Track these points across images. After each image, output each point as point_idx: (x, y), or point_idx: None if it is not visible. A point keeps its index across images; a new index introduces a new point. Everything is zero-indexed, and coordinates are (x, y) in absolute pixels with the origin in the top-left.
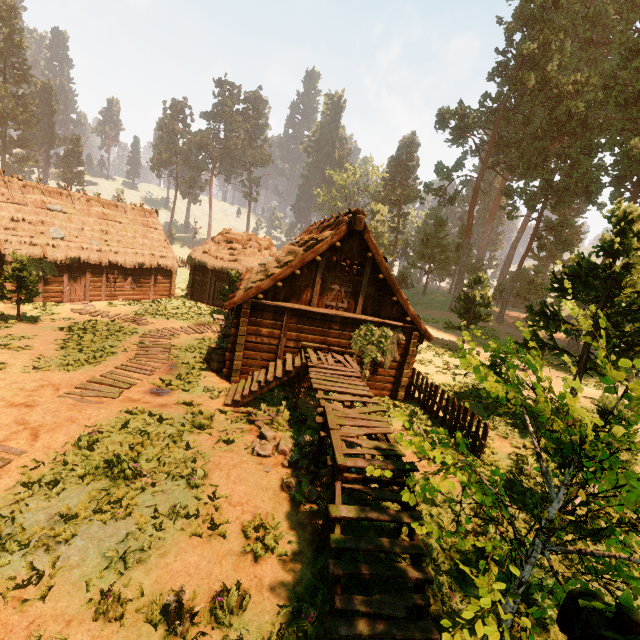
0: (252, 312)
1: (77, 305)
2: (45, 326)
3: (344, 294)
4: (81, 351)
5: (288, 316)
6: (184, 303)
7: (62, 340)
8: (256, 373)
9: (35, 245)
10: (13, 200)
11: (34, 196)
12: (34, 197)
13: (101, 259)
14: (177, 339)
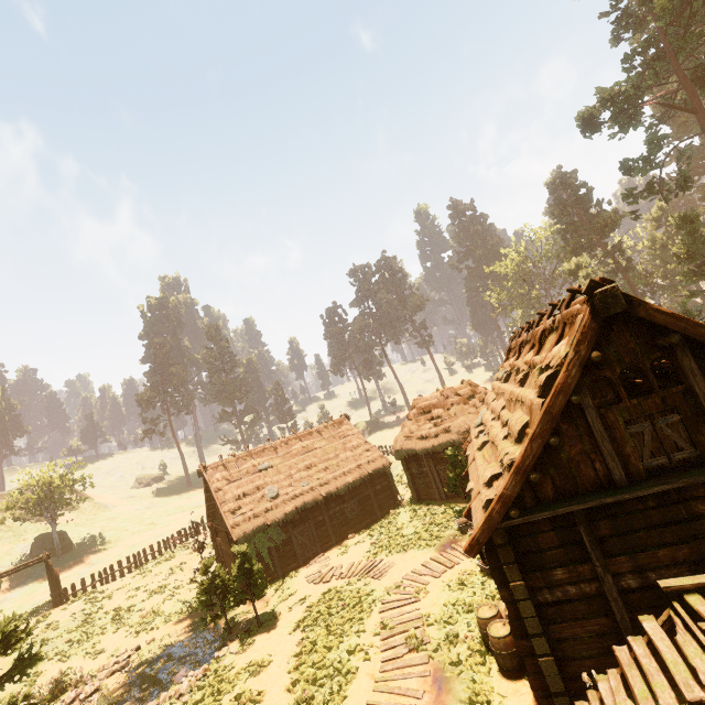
0: (515, 544)
1: (312, 566)
2: (283, 625)
3: (670, 431)
4: (315, 683)
5: (586, 526)
6: (414, 511)
7: (296, 657)
8: (601, 686)
9: (258, 516)
10: (233, 478)
11: (246, 465)
12: (247, 466)
13: (315, 499)
14: (426, 596)
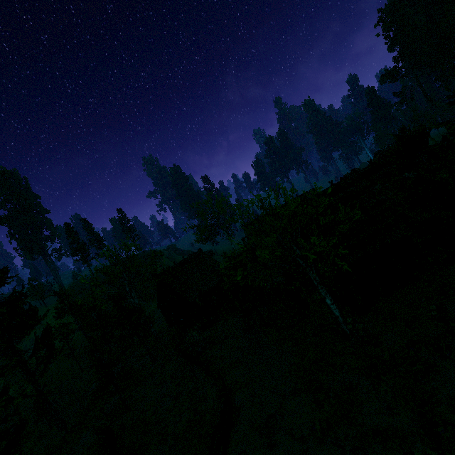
0: None
1: None
2: None
3: None
4: None
5: None
6: None
7: None
8: None
9: None
10: None
11: None
12: None
13: None
14: None
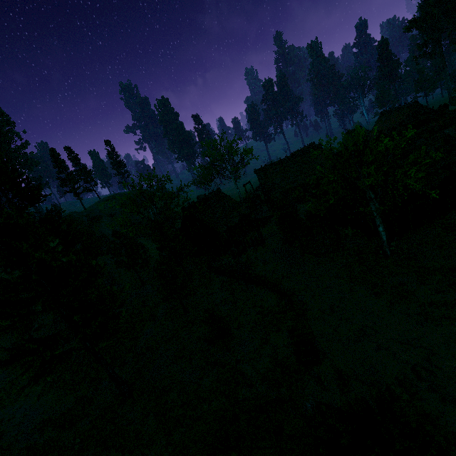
0: None
1: None
2: None
3: None
4: None
5: None
6: None
7: None
8: None
9: None
10: None
11: None
12: None
13: None
14: None
